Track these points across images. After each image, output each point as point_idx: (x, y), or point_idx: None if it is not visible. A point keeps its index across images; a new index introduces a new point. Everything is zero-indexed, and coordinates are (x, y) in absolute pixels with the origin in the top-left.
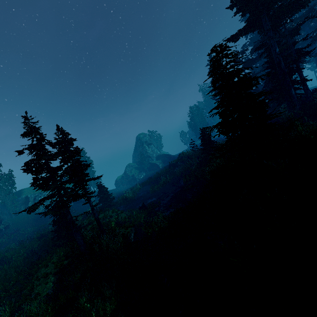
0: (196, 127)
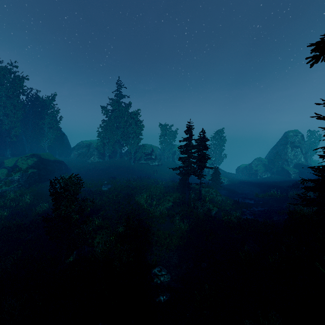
0: None
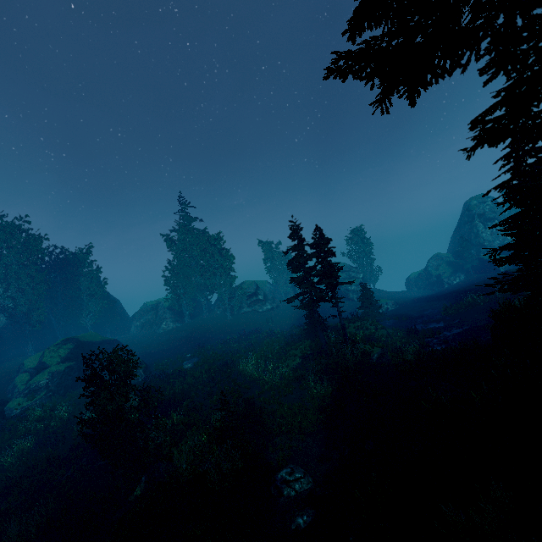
0: None
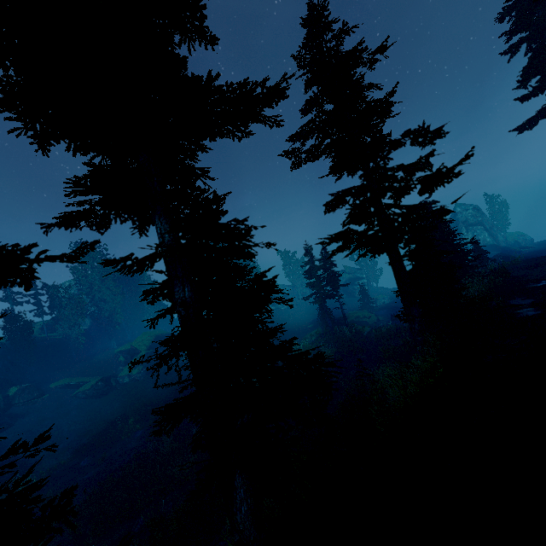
0: None
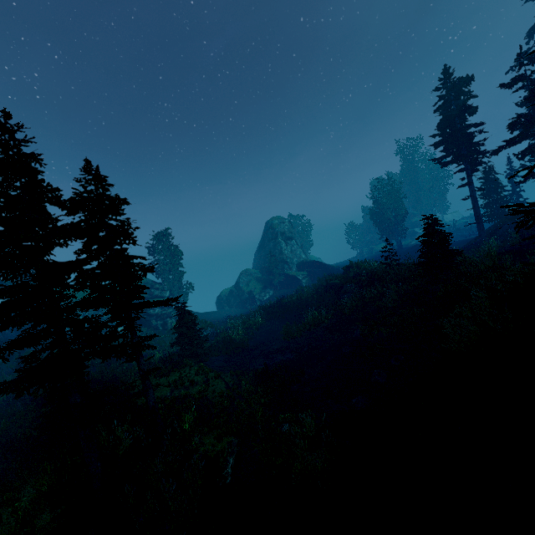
0: (383, 218)
